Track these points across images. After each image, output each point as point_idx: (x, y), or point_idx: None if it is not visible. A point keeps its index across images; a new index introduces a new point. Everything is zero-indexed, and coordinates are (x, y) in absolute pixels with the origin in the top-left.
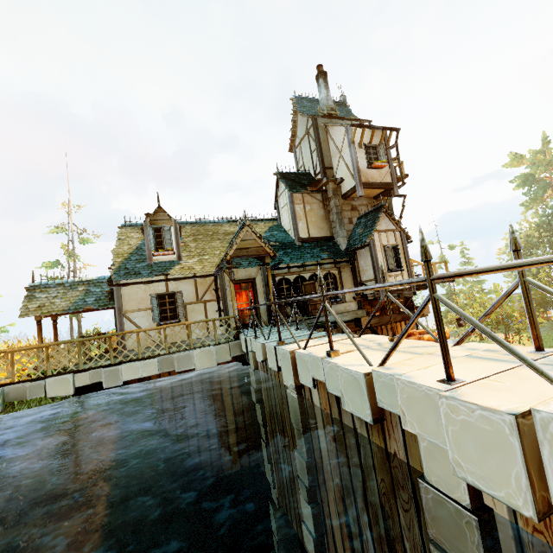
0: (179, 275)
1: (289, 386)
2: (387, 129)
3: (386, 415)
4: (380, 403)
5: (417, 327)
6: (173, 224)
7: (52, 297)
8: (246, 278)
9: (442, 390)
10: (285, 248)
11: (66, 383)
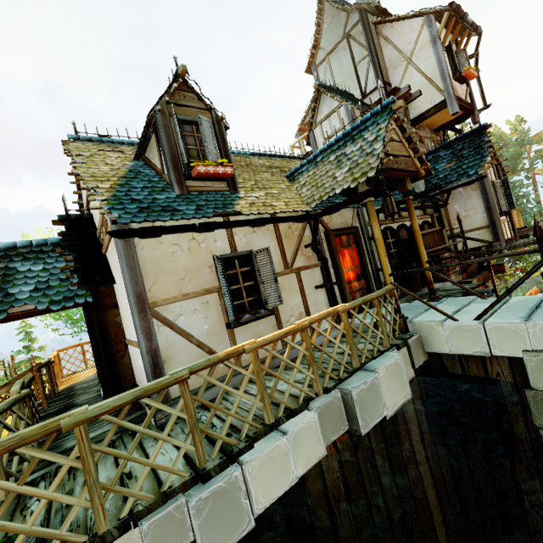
0: (248, 218)
1: None
2: (474, 27)
3: None
4: None
5: (496, 288)
6: (213, 118)
7: None
8: (348, 226)
9: None
10: None
11: None
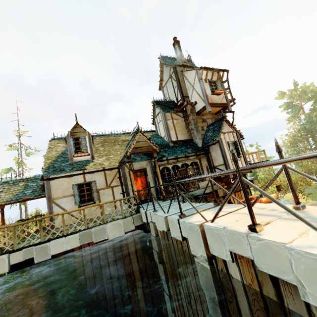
0: (93, 169)
1: (199, 257)
2: (221, 70)
3: None
4: None
5: (251, 193)
6: (87, 134)
7: None
8: (140, 169)
9: None
10: (163, 147)
11: (2, 262)
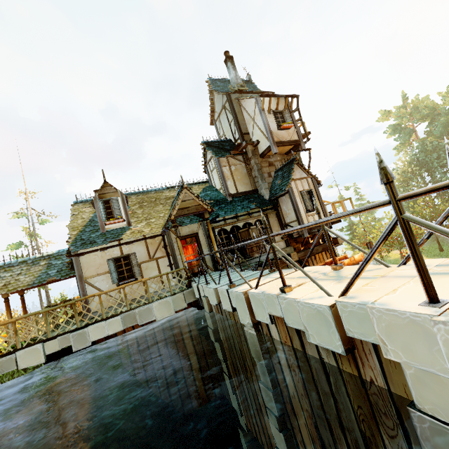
0: (130, 238)
1: (247, 324)
2: (289, 96)
3: (356, 343)
4: (349, 332)
5: (336, 254)
6: (119, 195)
7: (16, 275)
8: (190, 234)
9: (434, 314)
10: (219, 204)
11: (37, 352)
